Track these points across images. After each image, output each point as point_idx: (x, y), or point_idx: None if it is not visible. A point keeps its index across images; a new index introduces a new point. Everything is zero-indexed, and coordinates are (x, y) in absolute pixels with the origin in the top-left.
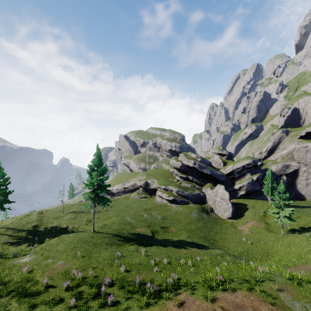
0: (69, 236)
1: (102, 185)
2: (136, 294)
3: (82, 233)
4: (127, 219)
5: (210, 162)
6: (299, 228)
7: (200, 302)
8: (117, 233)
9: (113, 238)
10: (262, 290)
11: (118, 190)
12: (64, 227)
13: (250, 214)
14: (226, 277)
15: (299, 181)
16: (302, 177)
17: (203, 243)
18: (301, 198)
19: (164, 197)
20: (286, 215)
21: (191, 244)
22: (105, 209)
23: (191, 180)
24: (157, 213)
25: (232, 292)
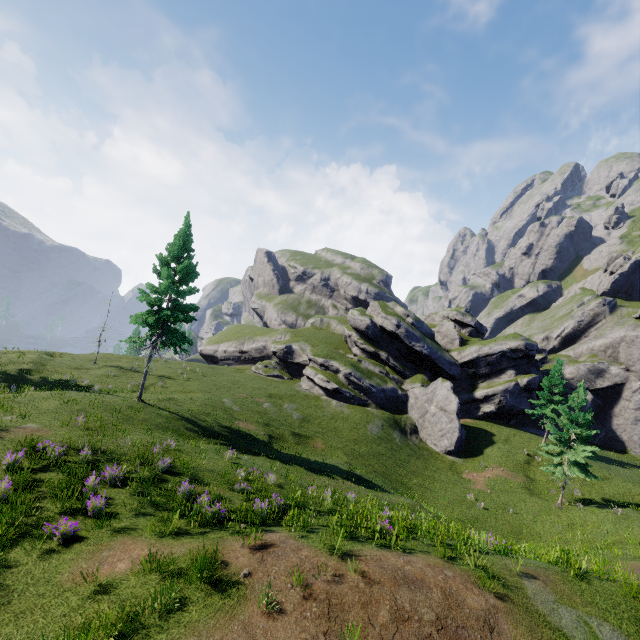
0: (80, 394)
1: (179, 304)
2: (167, 512)
3: (113, 396)
4: (224, 402)
5: (432, 332)
6: (601, 499)
7: (313, 552)
8: (190, 417)
9: (177, 422)
10: (480, 566)
11: (227, 353)
12: (84, 385)
13: (496, 452)
14: (400, 532)
15: (619, 411)
16: (627, 403)
17: (376, 481)
18: (616, 449)
19: (317, 381)
20: (579, 459)
21: (347, 475)
22: (186, 376)
23: (384, 361)
24: (293, 407)
25: (403, 553)
